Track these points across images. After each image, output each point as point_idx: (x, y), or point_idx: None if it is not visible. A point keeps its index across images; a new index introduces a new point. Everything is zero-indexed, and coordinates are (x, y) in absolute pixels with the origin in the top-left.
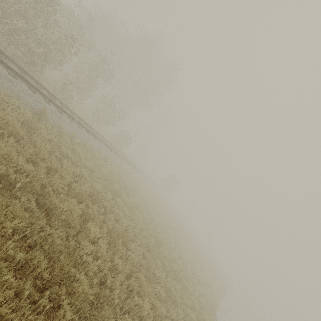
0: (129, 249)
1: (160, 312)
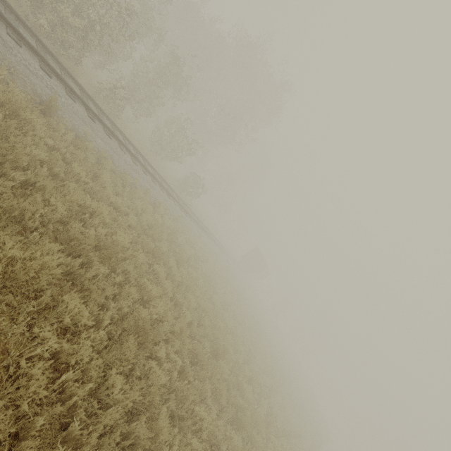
0: (155, 355)
1: None
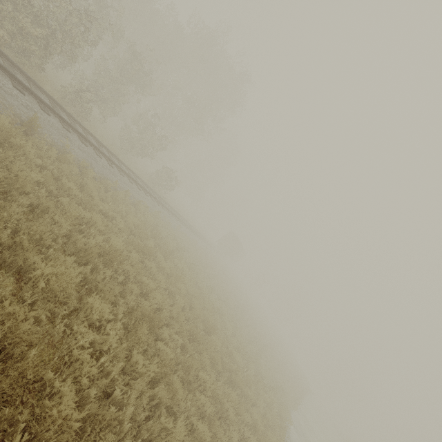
0: (160, 337)
1: (202, 438)
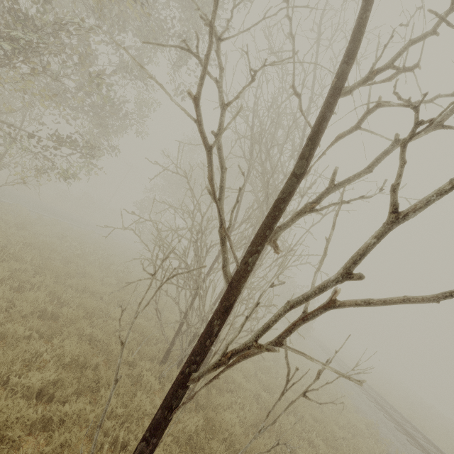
0: None
1: None
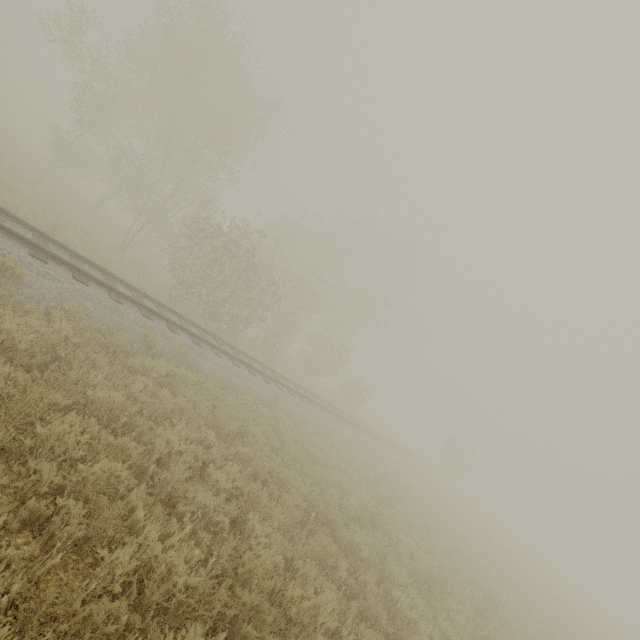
0: (446, 608)
1: None
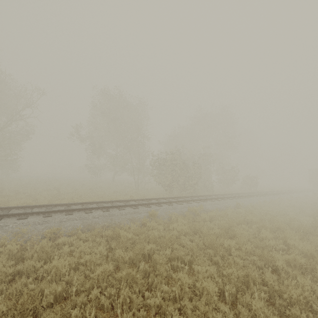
0: None
1: None
